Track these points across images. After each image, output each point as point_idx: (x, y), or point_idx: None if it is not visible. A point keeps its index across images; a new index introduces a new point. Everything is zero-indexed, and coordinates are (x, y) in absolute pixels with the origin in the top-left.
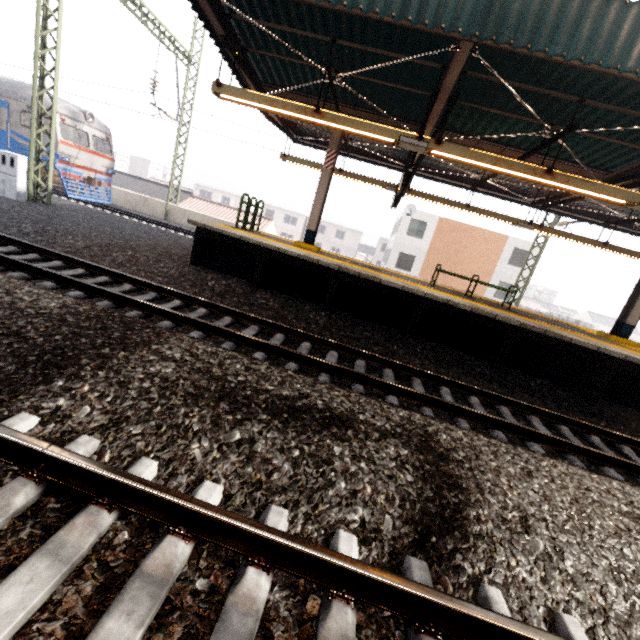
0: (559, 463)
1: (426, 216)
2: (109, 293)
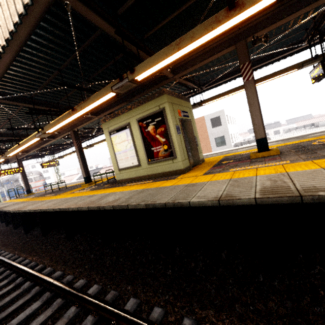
0: None
1: None
2: None
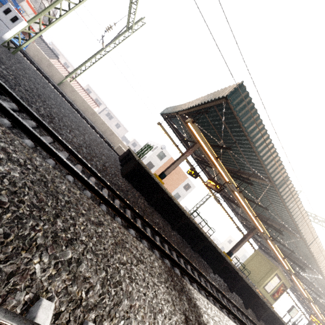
0: None
1: (167, 153)
2: (144, 233)
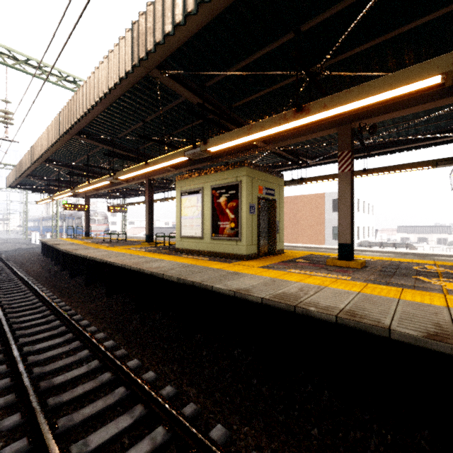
0: None
1: None
2: None
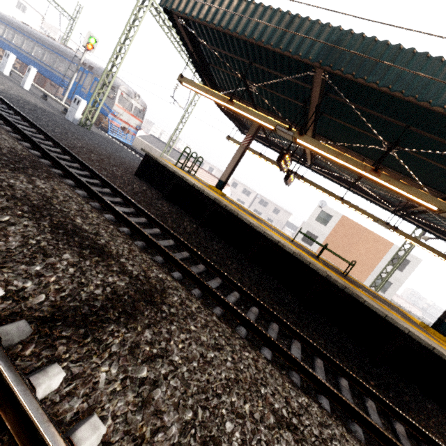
0: (266, 363)
1: (333, 211)
2: (54, 158)
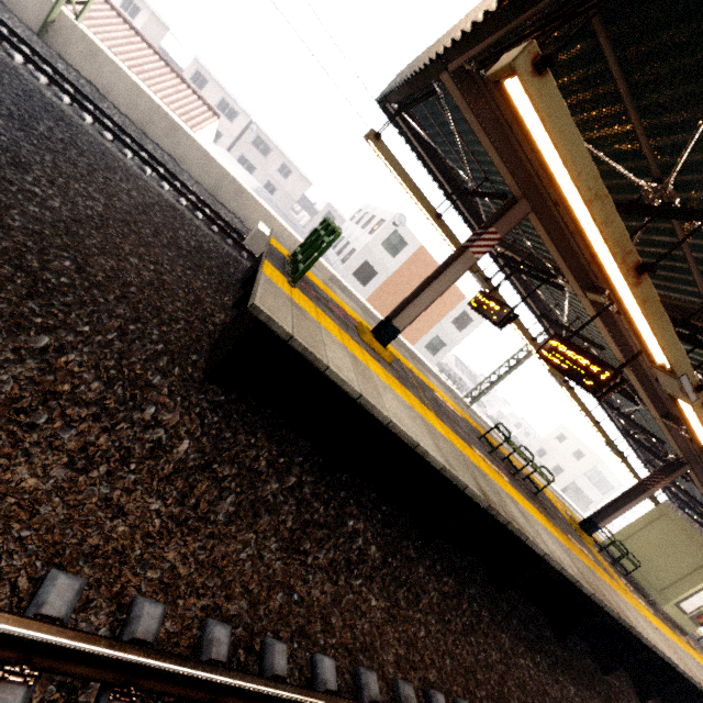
0: None
1: (410, 236)
2: None
